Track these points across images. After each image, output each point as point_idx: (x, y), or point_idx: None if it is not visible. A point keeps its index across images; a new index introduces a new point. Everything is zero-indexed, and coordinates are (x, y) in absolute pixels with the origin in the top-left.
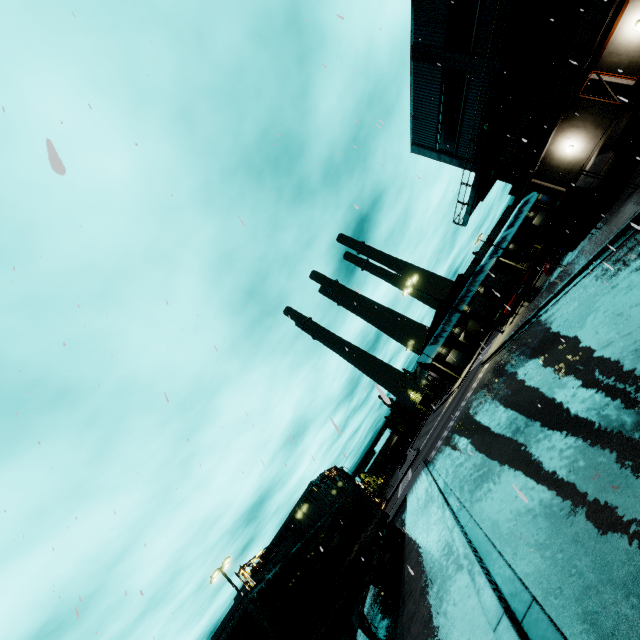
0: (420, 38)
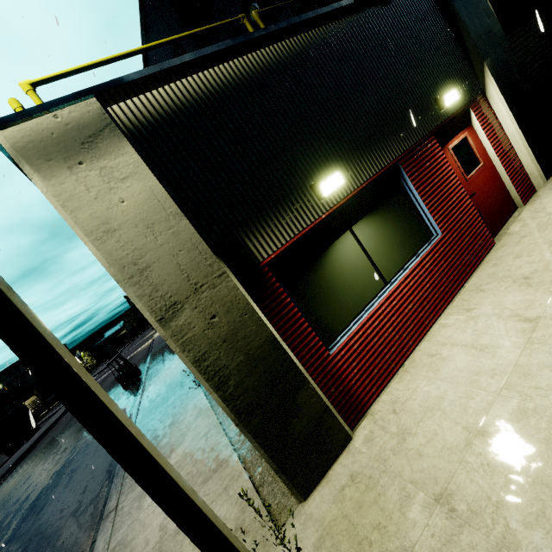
0: None
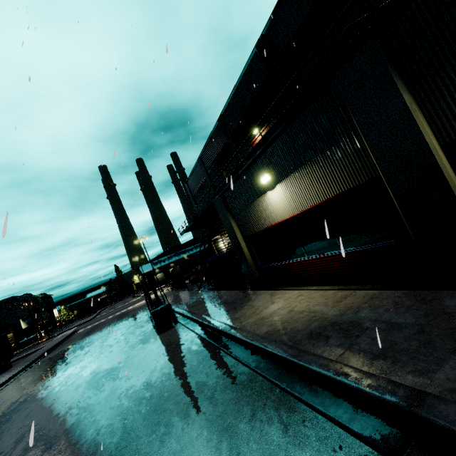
0: (203, 158)
